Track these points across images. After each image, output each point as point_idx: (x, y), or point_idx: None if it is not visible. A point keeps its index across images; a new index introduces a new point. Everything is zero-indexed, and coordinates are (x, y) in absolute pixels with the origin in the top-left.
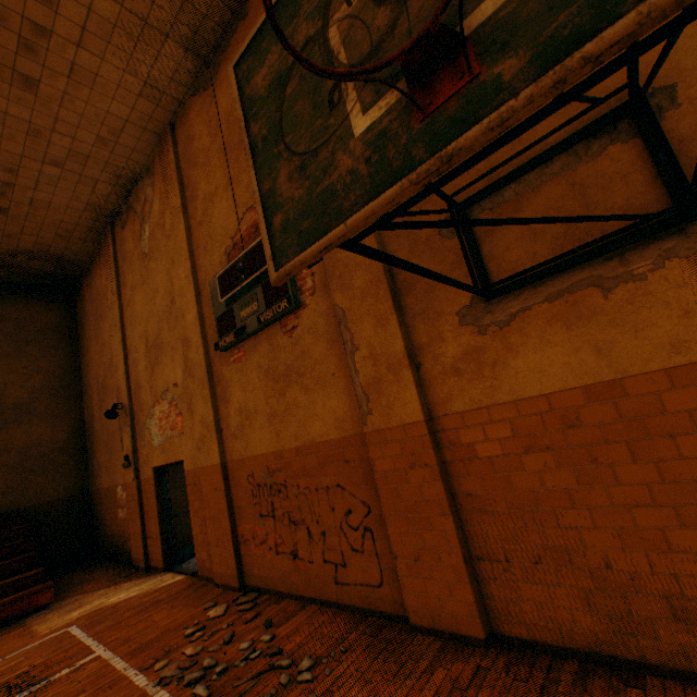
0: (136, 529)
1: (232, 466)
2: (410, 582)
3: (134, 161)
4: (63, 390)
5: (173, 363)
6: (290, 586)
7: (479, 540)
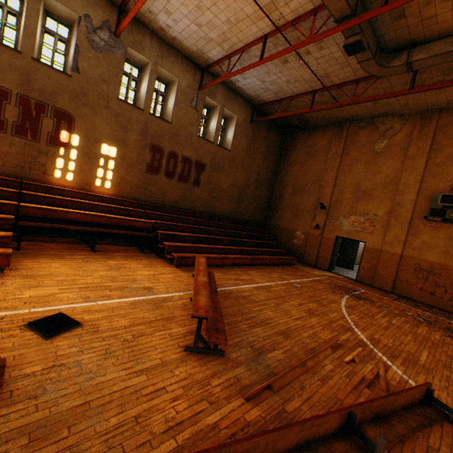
0: (312, 252)
1: (405, 257)
2: None
3: (401, 111)
4: (271, 178)
5: (377, 206)
6: (422, 300)
7: None
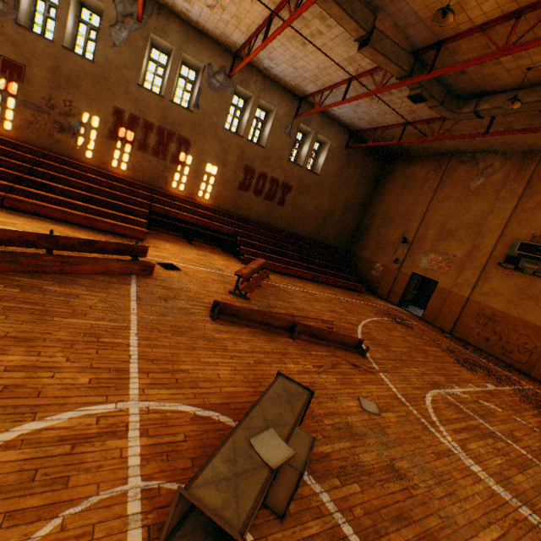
0: (386, 285)
1: (471, 301)
2: (538, 368)
3: (503, 149)
4: (362, 206)
5: (458, 247)
6: (476, 344)
7: None
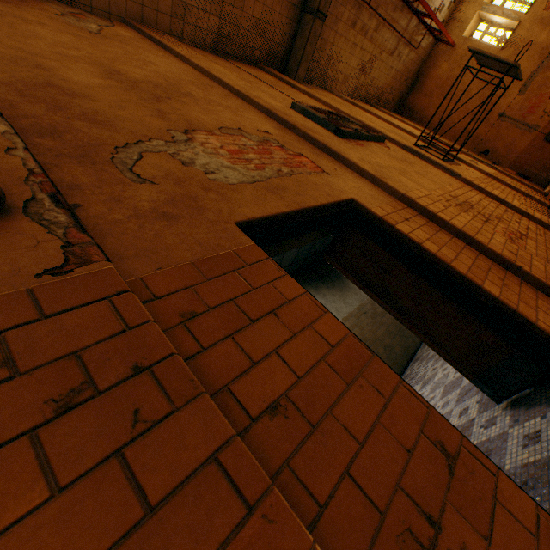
0: None
1: None
2: (535, 216)
3: None
4: None
5: (242, 116)
6: None
7: None
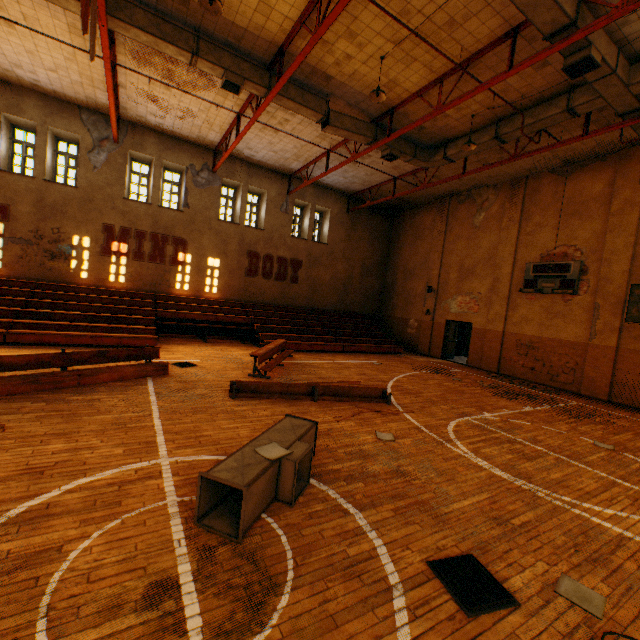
0: (425, 340)
1: (507, 334)
2: (585, 384)
3: (492, 182)
4: (381, 265)
5: (480, 283)
6: (524, 377)
7: (616, 380)
